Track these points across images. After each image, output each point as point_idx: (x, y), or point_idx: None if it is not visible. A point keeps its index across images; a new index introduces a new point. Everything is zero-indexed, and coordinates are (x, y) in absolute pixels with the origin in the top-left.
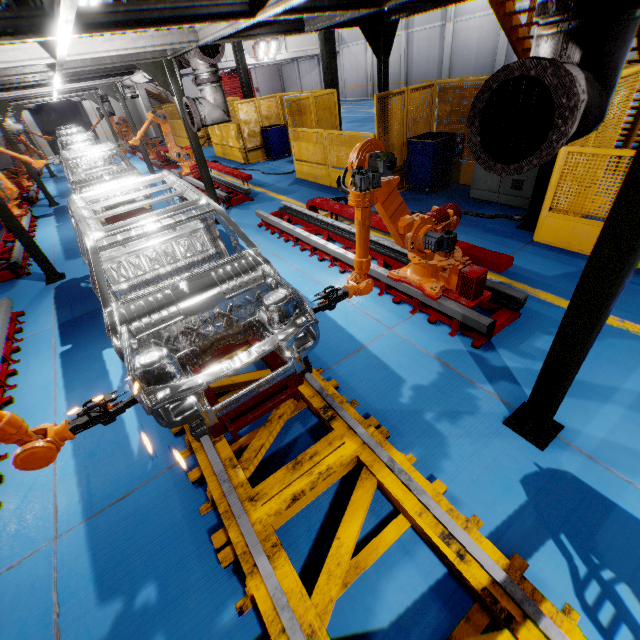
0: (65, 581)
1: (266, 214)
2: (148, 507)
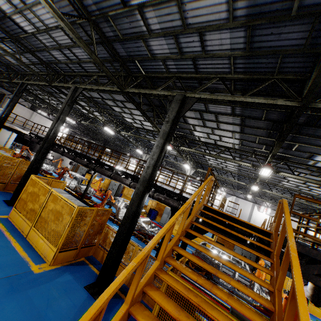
0: None
1: None
2: None
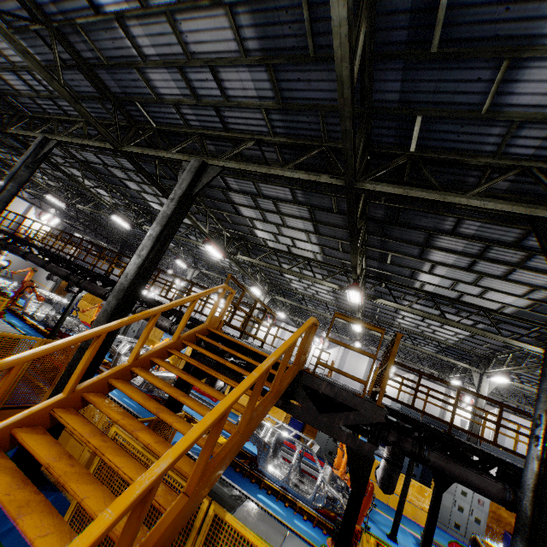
0: None
1: None
2: None
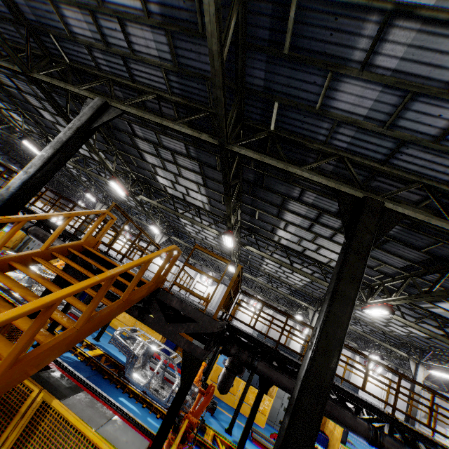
0: None
1: None
2: None
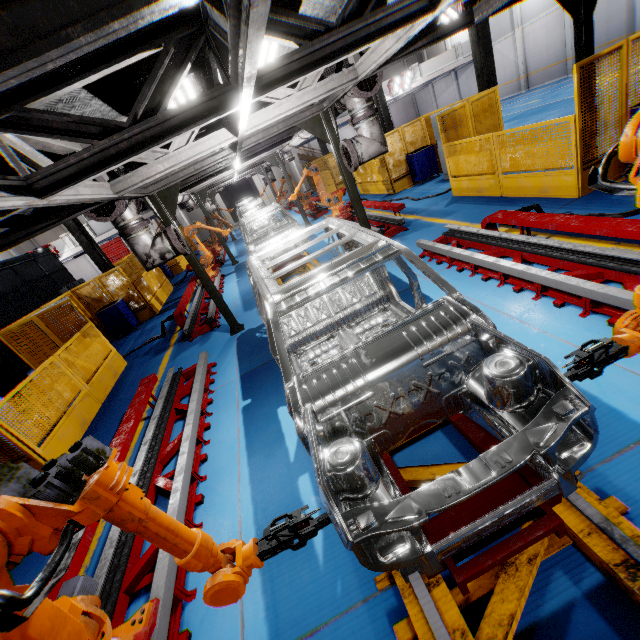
0: None
1: (430, 243)
2: None
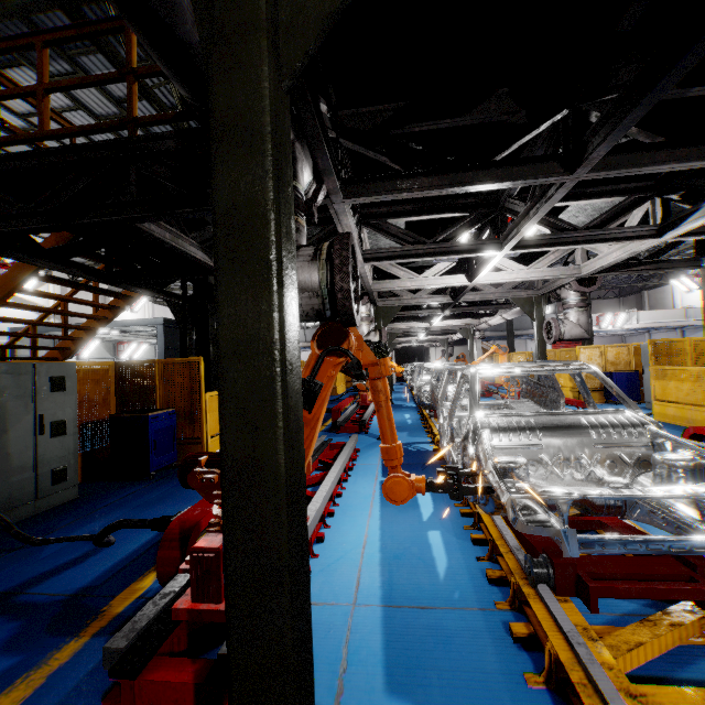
0: (356, 645)
1: None
2: (452, 632)
